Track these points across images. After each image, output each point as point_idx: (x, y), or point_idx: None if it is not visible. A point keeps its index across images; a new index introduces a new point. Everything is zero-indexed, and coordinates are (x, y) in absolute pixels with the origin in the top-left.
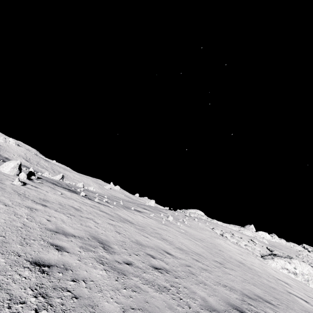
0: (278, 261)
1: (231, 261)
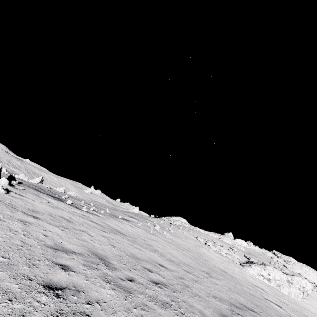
0: (255, 269)
1: (216, 270)
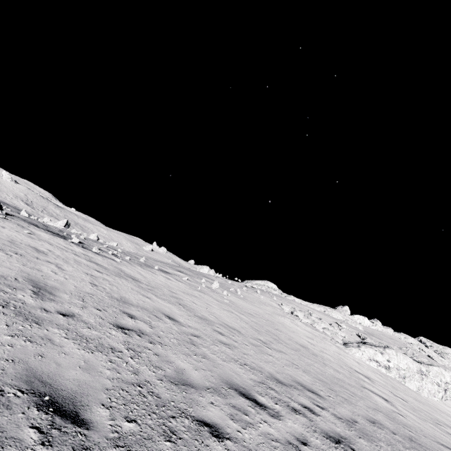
0: (366, 351)
1: (287, 343)
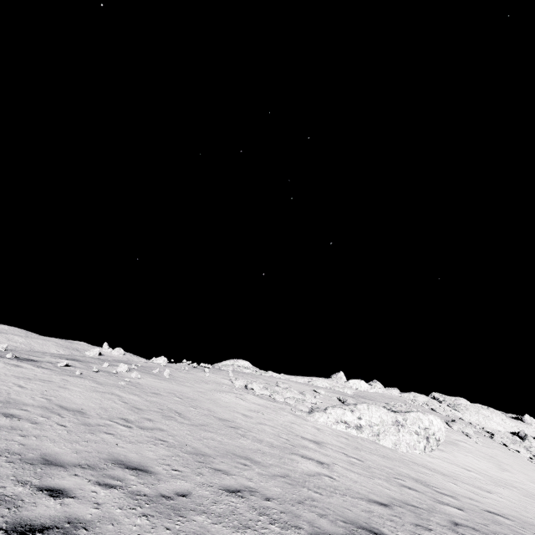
0: (332, 412)
1: (192, 419)
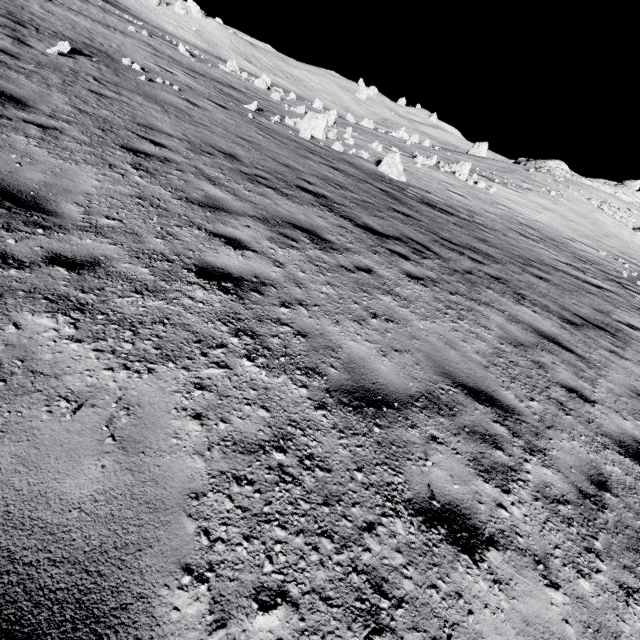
0: None
1: (609, 234)
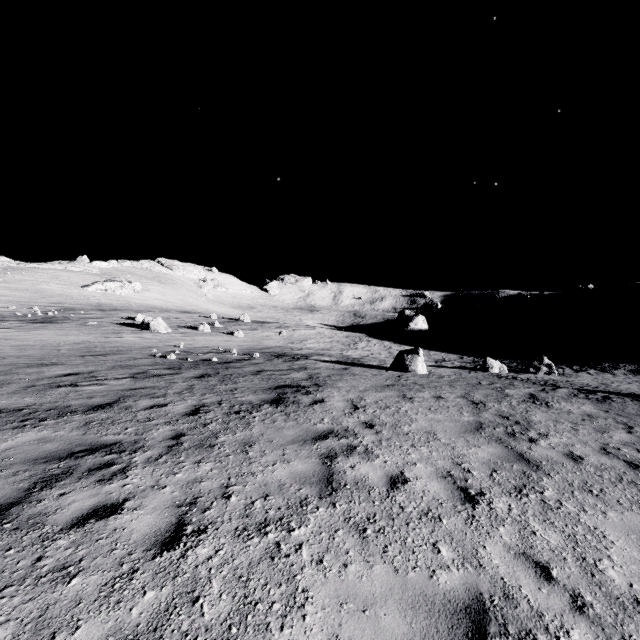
0: (94, 286)
1: (53, 295)
